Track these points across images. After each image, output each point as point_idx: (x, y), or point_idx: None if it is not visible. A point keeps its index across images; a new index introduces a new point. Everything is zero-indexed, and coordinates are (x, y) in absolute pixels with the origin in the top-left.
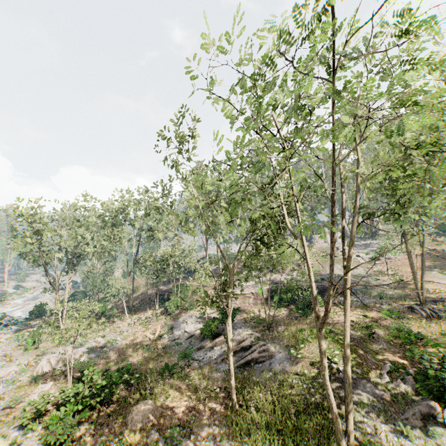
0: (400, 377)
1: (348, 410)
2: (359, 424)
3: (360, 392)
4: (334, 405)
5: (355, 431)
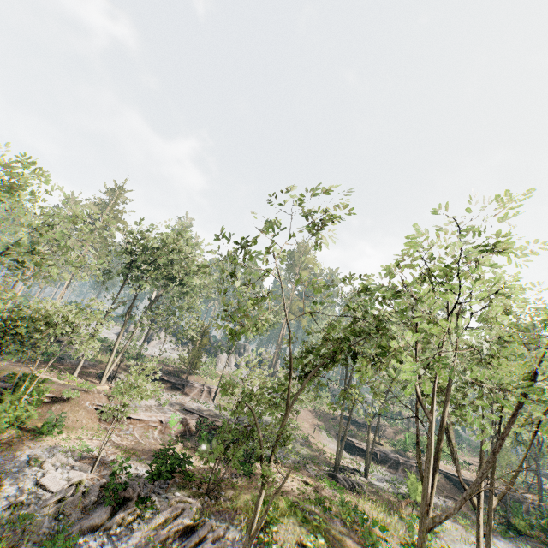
0: None
1: None
2: None
3: None
4: None
5: None
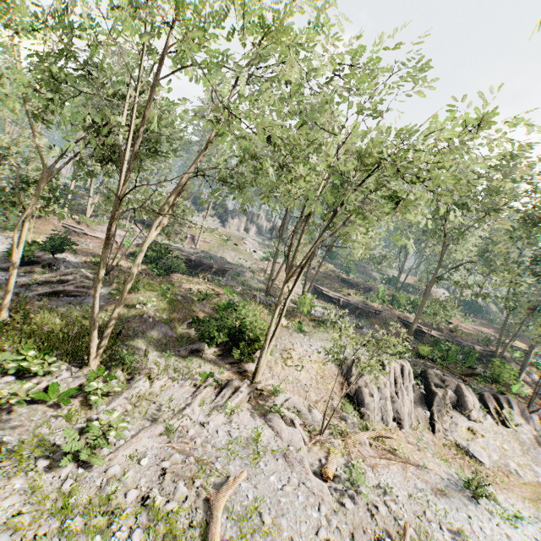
0: (196, 327)
1: (109, 321)
2: (135, 349)
3: (155, 331)
4: (95, 313)
5: (128, 352)
